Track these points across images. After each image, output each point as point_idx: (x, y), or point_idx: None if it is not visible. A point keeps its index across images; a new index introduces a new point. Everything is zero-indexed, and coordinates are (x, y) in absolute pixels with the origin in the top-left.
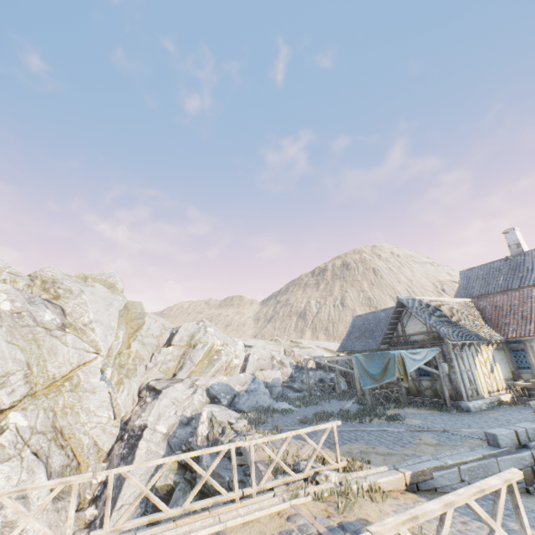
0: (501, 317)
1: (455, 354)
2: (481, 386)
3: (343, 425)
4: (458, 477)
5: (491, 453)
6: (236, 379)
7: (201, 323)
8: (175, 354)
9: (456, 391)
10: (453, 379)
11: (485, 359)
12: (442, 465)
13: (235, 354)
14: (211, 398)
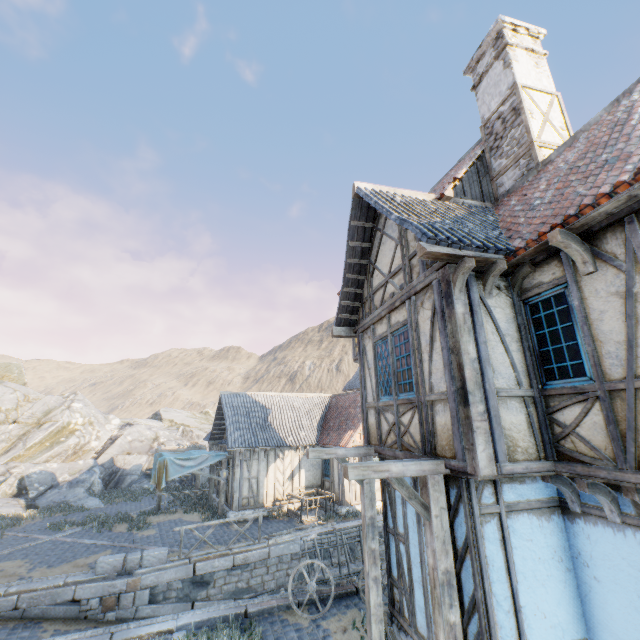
0: (332, 419)
1: (240, 461)
2: (266, 494)
3: (78, 534)
4: (14, 605)
5: (78, 580)
6: (69, 467)
7: (72, 395)
8: (13, 433)
9: (232, 499)
10: (233, 486)
11: (287, 464)
12: None
13: (97, 434)
14: (20, 489)
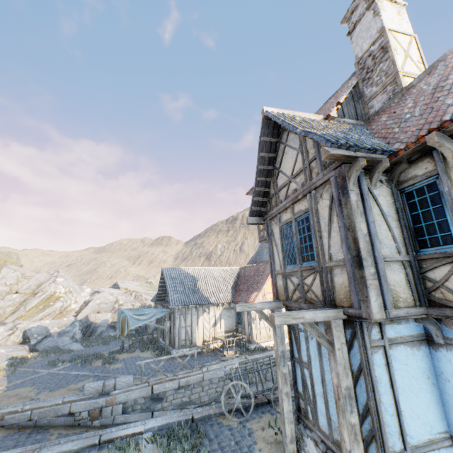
0: (242, 284)
1: (179, 315)
2: (197, 337)
3: (68, 368)
4: (28, 418)
5: (72, 400)
6: (57, 323)
7: (56, 273)
8: (16, 300)
9: (174, 341)
10: (174, 332)
11: (211, 316)
12: (18, 410)
13: (75, 300)
14: (24, 338)
